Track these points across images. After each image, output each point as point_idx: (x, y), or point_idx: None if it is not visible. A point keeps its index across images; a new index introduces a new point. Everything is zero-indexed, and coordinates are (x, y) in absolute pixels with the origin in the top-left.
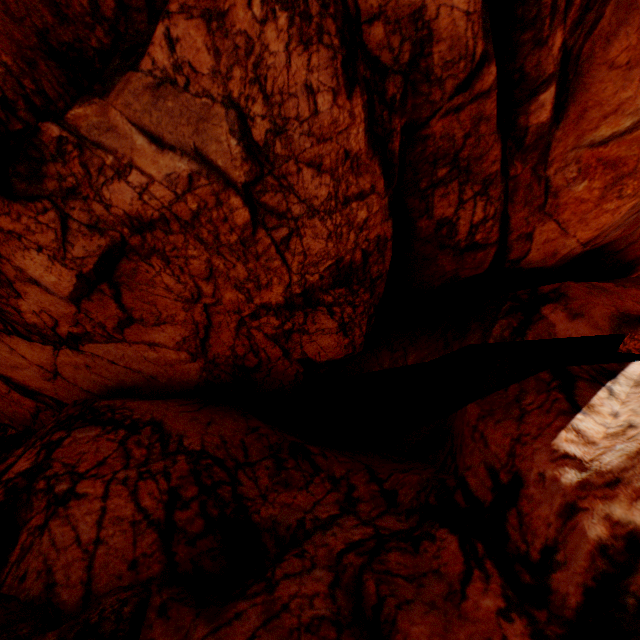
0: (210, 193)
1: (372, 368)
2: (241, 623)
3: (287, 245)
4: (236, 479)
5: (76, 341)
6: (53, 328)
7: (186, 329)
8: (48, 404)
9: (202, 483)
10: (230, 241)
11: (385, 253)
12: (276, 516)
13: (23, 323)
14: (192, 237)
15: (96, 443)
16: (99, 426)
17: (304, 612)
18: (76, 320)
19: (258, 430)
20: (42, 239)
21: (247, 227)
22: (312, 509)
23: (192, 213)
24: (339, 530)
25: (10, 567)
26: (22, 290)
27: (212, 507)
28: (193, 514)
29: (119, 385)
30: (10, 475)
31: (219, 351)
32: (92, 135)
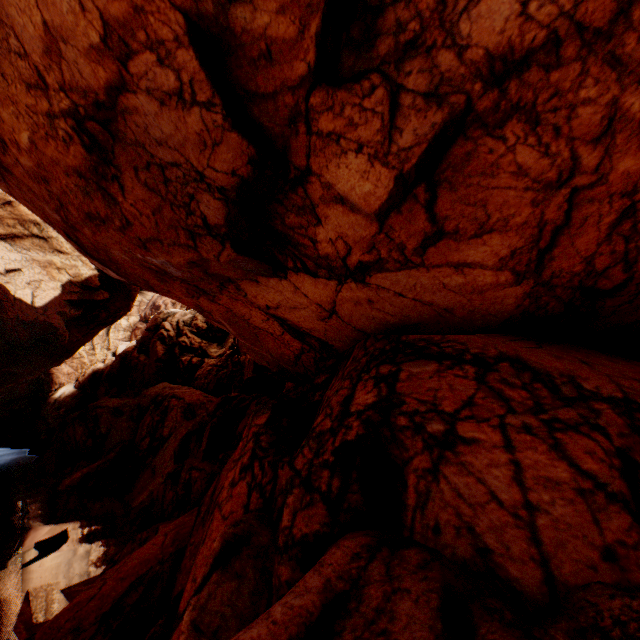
0: None
1: None
2: None
3: None
4: None
5: (363, 272)
6: (343, 258)
7: (519, 237)
8: (311, 346)
9: None
10: None
11: None
12: None
13: (313, 257)
14: (596, 61)
15: (442, 379)
16: (430, 360)
17: None
18: (371, 245)
19: None
20: (363, 134)
21: None
22: None
23: (615, 7)
24: None
25: (411, 512)
26: (322, 215)
27: None
28: None
29: (400, 322)
30: (357, 407)
31: (562, 266)
32: None
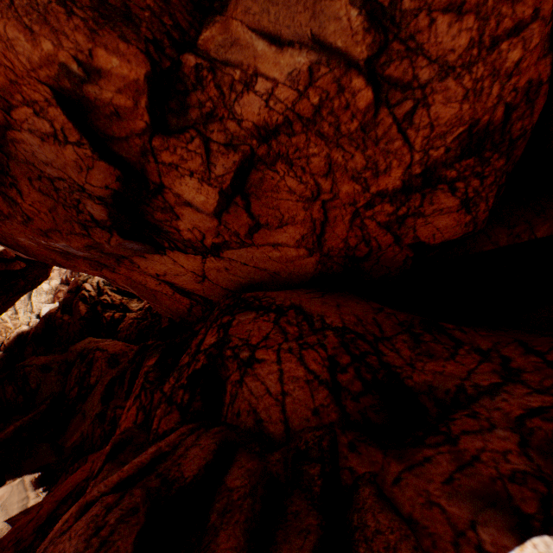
0: (331, 81)
1: (482, 248)
2: (433, 466)
3: (410, 121)
4: (378, 351)
5: (217, 250)
6: (201, 241)
7: (304, 228)
8: (197, 301)
9: (351, 353)
10: (350, 130)
11: (535, 102)
12: (430, 382)
13: (181, 240)
14: (313, 134)
15: (256, 323)
16: (253, 311)
17: (500, 465)
18: (217, 232)
19: (383, 310)
20: (192, 165)
21: (368, 110)
22: (467, 377)
23: (313, 108)
24: (509, 397)
25: (227, 407)
26: (179, 213)
27: (364, 372)
28: (351, 377)
29: (249, 282)
30: (205, 346)
31: (332, 245)
32: (219, 55)
